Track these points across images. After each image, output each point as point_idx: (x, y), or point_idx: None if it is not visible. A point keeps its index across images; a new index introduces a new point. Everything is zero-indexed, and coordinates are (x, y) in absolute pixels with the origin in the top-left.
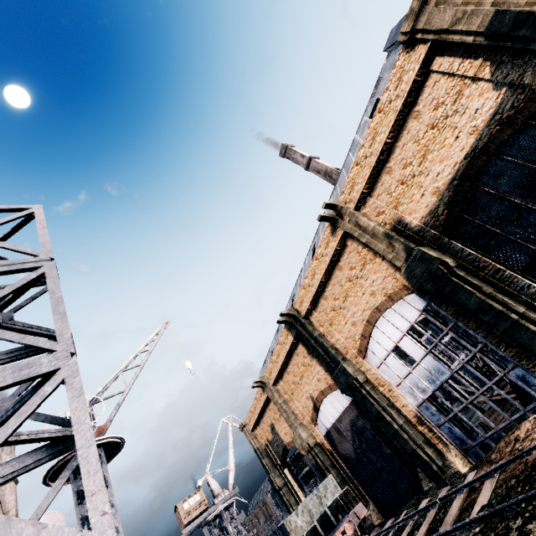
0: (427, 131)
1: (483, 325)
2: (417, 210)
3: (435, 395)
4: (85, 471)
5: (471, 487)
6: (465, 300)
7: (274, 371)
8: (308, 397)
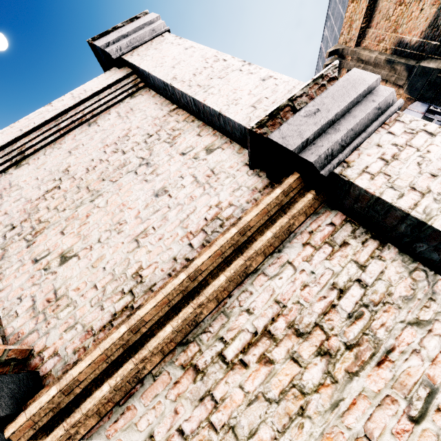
0: None
1: None
2: (416, 27)
3: None
4: None
5: None
6: None
7: None
8: None
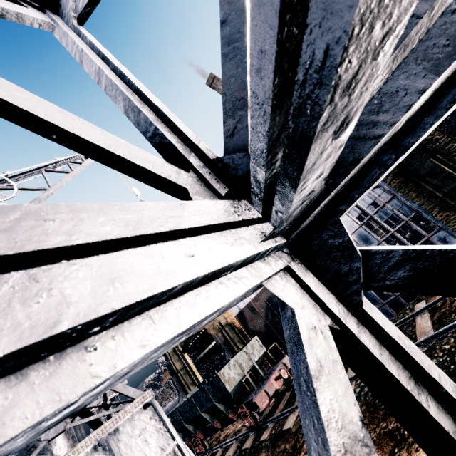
0: None
1: (422, 194)
2: None
3: None
4: None
5: (430, 309)
6: (418, 165)
7: None
8: None
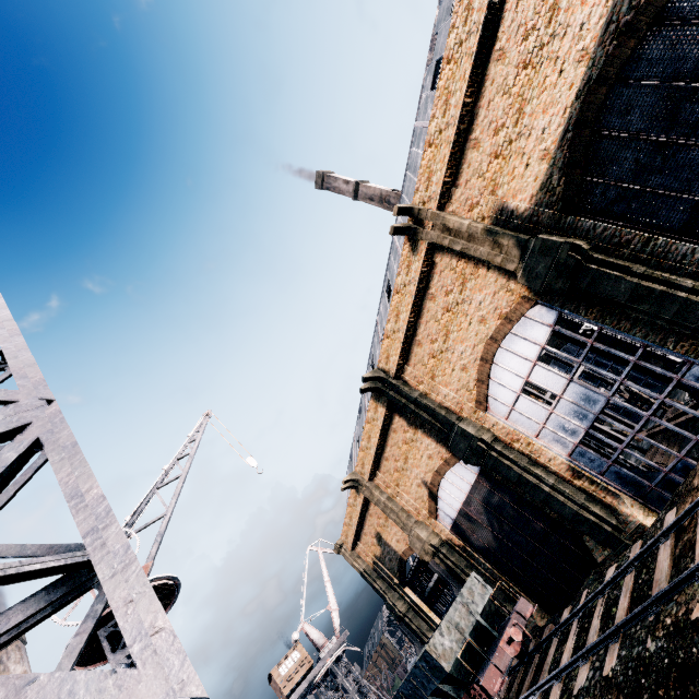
0: (518, 73)
1: (640, 321)
2: (523, 188)
3: (586, 440)
4: (105, 567)
5: (677, 529)
6: (611, 290)
7: (367, 461)
8: (420, 484)
